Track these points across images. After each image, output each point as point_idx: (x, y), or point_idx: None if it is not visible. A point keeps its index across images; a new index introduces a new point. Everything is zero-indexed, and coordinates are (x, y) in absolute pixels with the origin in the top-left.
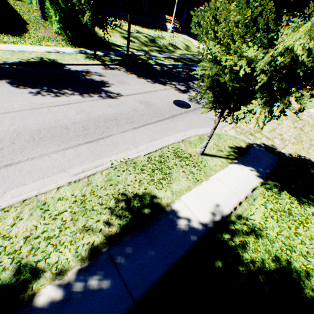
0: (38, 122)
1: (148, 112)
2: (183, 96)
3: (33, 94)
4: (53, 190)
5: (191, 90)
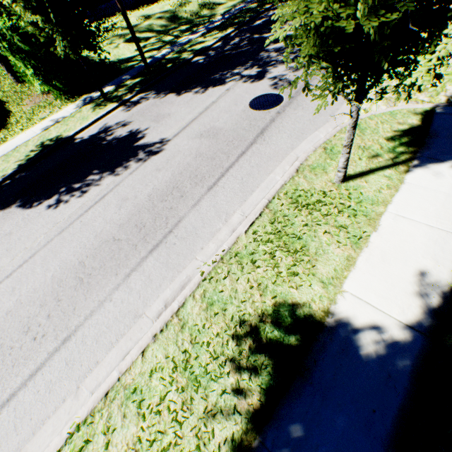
0: (75, 250)
1: (218, 147)
2: (262, 85)
3: (53, 208)
4: (137, 360)
5: (269, 67)
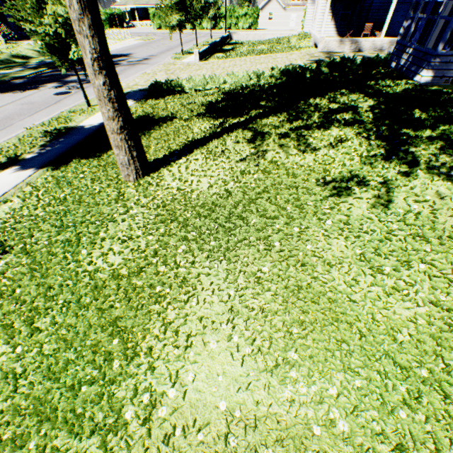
0: None
1: (34, 107)
2: (62, 89)
3: None
4: None
5: (67, 84)
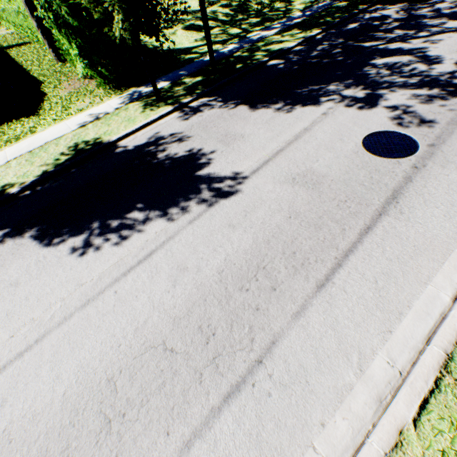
0: (103, 349)
1: (323, 207)
2: (376, 116)
3: (78, 254)
4: None
5: (382, 90)
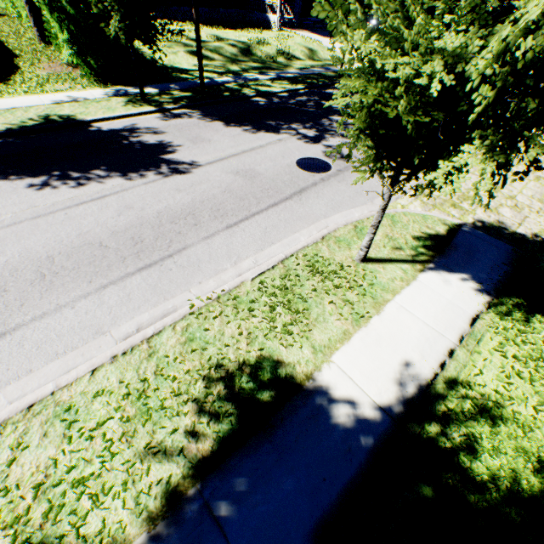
0: (47, 241)
1: (251, 190)
2: (315, 149)
3: (35, 189)
4: (83, 377)
5: (327, 135)
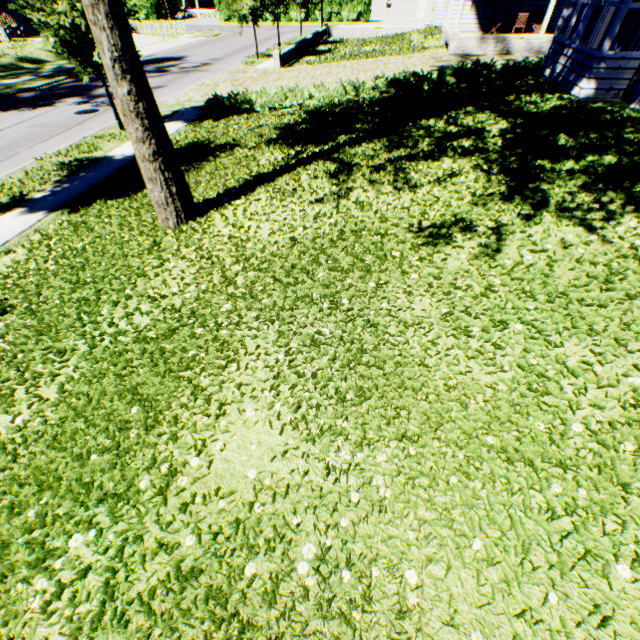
0: None
1: (48, 130)
2: (86, 106)
3: None
4: None
5: (94, 99)
